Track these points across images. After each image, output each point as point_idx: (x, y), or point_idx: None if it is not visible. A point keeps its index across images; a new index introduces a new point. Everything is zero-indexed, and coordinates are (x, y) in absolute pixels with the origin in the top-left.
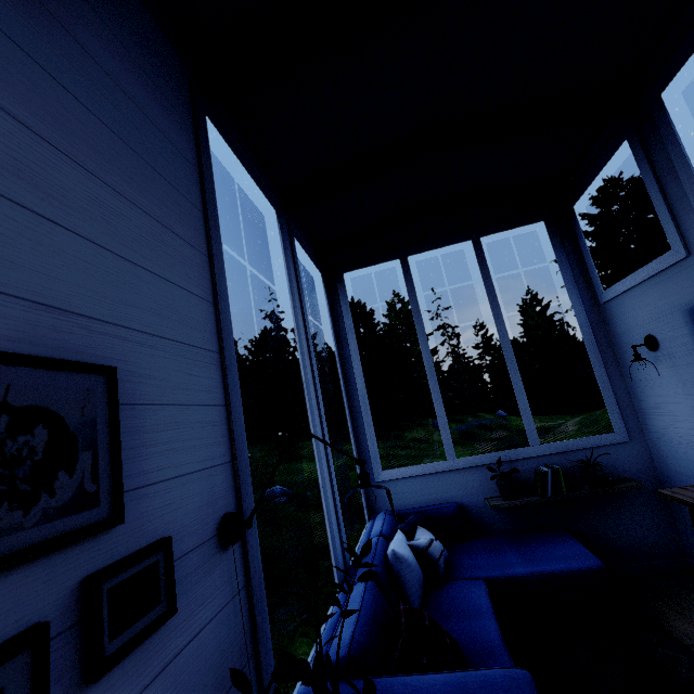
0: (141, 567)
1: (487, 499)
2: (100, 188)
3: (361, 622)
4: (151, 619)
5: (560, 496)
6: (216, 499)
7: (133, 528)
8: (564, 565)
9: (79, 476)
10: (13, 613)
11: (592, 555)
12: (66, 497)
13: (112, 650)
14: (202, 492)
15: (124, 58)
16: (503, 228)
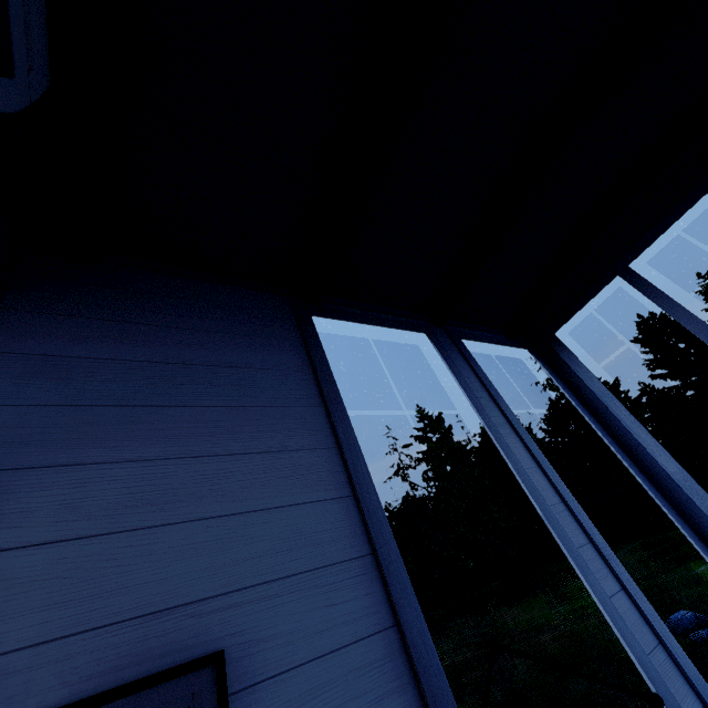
0: None
1: None
2: (207, 463)
3: None
4: None
5: None
6: None
7: None
8: None
9: None
10: None
11: None
12: None
13: None
14: None
15: (226, 341)
16: None
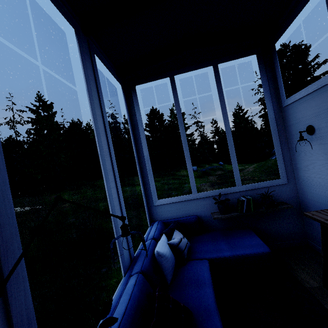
0: None
1: (212, 213)
2: None
3: (127, 314)
4: None
5: (249, 212)
6: None
7: None
8: (250, 251)
9: None
10: None
11: (264, 245)
12: None
13: None
14: None
15: None
16: (232, 58)
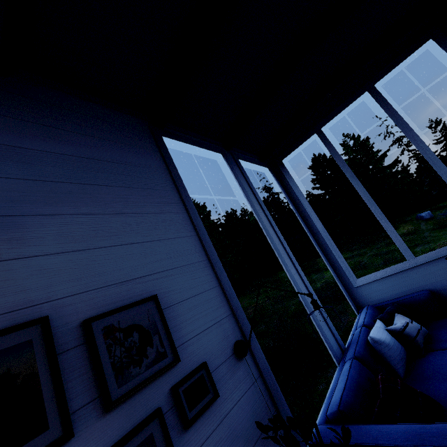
0: (195, 378)
1: None
2: (126, 217)
3: (347, 389)
4: (207, 400)
5: None
6: (228, 335)
7: (187, 361)
8: None
9: (156, 347)
10: (148, 405)
11: None
12: (153, 357)
13: (192, 415)
14: (218, 335)
15: (117, 147)
16: (392, 66)
